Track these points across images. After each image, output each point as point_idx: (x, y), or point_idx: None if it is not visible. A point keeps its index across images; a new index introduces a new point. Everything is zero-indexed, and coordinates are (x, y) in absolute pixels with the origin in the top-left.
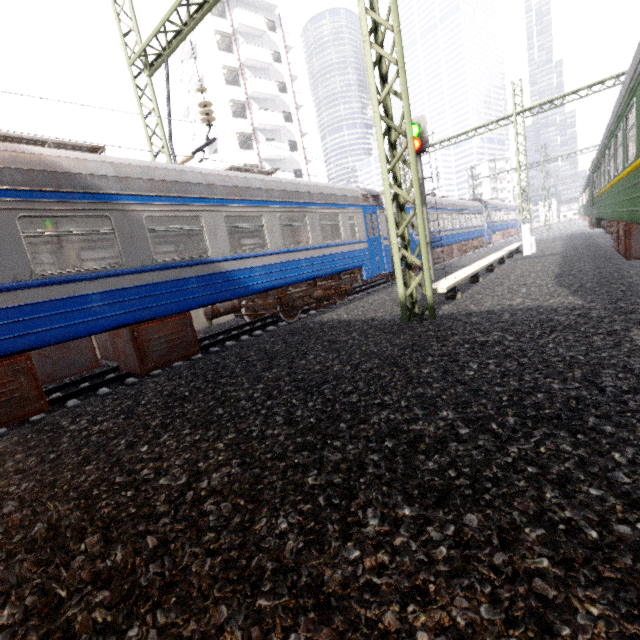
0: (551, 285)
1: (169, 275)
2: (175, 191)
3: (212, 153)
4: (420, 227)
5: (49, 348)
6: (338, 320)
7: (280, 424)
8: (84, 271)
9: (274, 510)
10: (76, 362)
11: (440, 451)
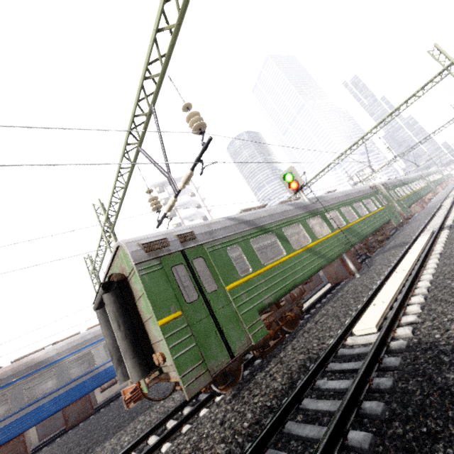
0: None
1: (77, 382)
2: (80, 346)
3: None
4: None
5: (46, 421)
6: None
7: None
8: (43, 395)
9: None
10: (56, 425)
11: None
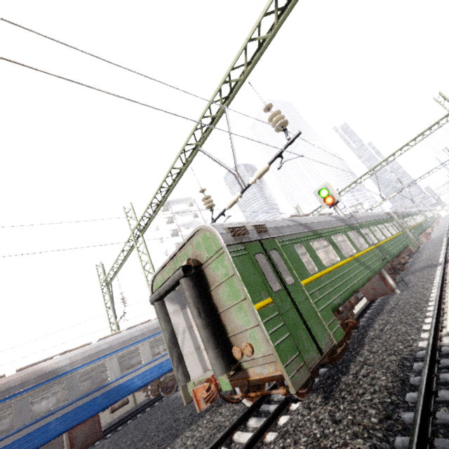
0: None
1: (88, 398)
2: (94, 357)
3: None
4: None
5: (43, 446)
6: (175, 397)
7: None
8: (51, 411)
9: None
10: None
11: None
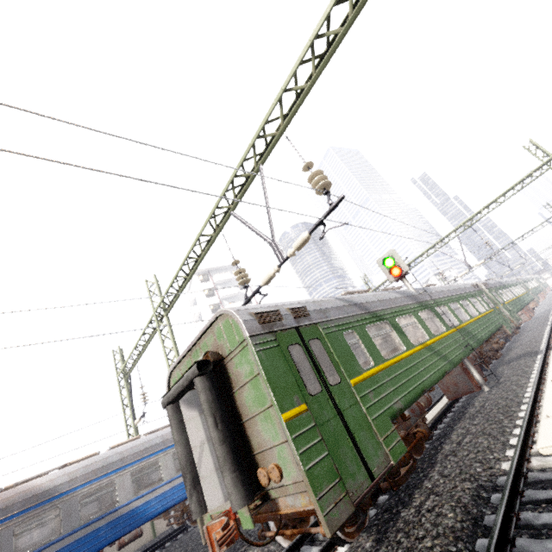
0: None
1: (88, 529)
2: (100, 472)
3: None
4: None
5: None
6: None
7: None
8: (39, 546)
9: None
10: None
11: None
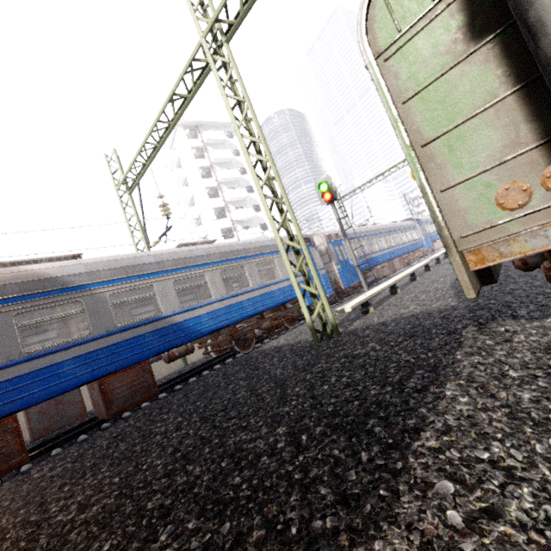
0: (446, 288)
1: (128, 334)
2: (132, 272)
3: (198, 225)
4: (310, 265)
5: (47, 406)
6: (274, 347)
7: (167, 454)
8: (60, 344)
9: (110, 534)
10: (68, 414)
11: (253, 466)
